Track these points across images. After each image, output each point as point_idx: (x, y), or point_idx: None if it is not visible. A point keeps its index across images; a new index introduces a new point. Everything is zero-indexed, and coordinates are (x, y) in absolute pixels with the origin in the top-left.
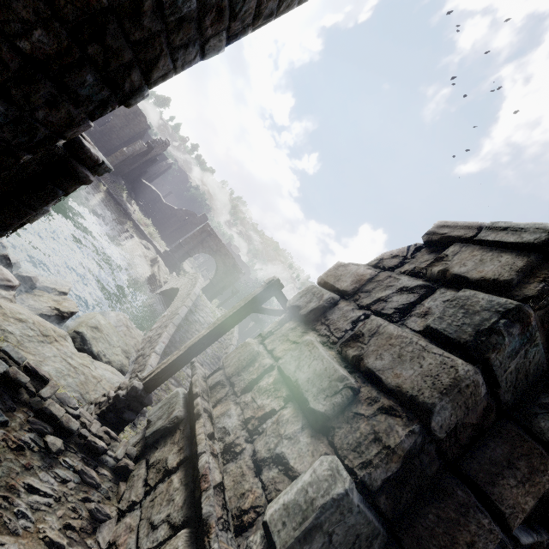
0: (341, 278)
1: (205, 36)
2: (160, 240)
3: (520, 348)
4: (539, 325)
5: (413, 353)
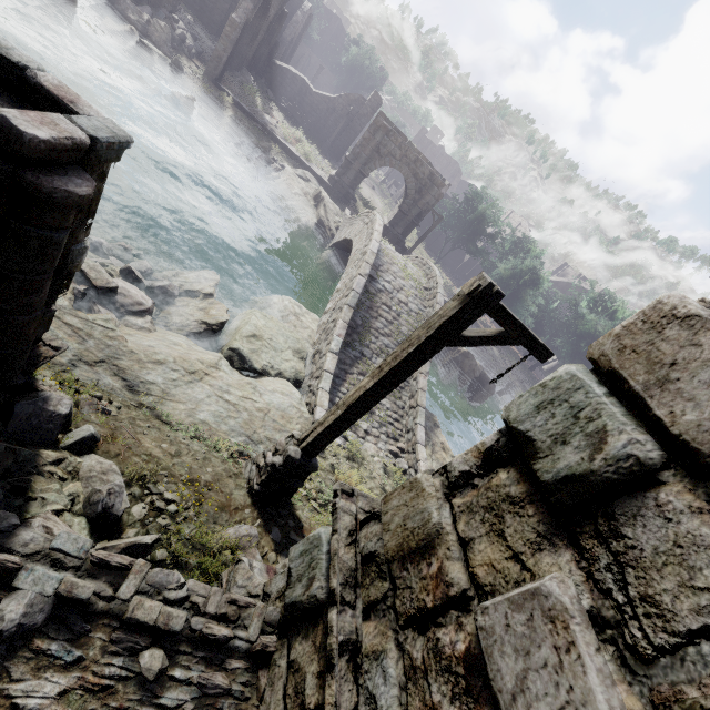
0: (675, 378)
1: None
2: (321, 160)
3: None
4: None
5: None
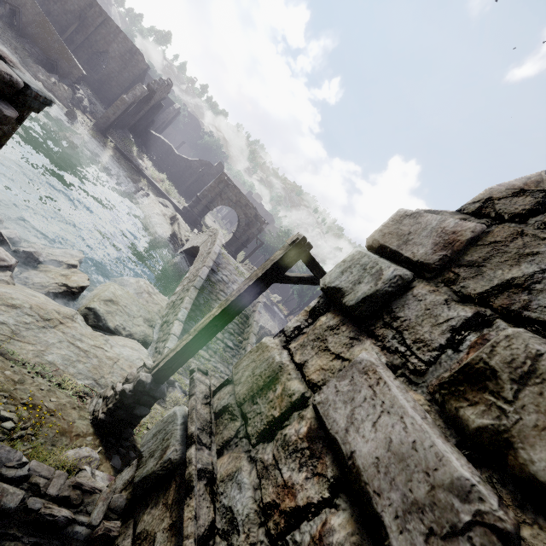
0: (411, 238)
1: None
2: (178, 196)
3: None
4: None
5: None
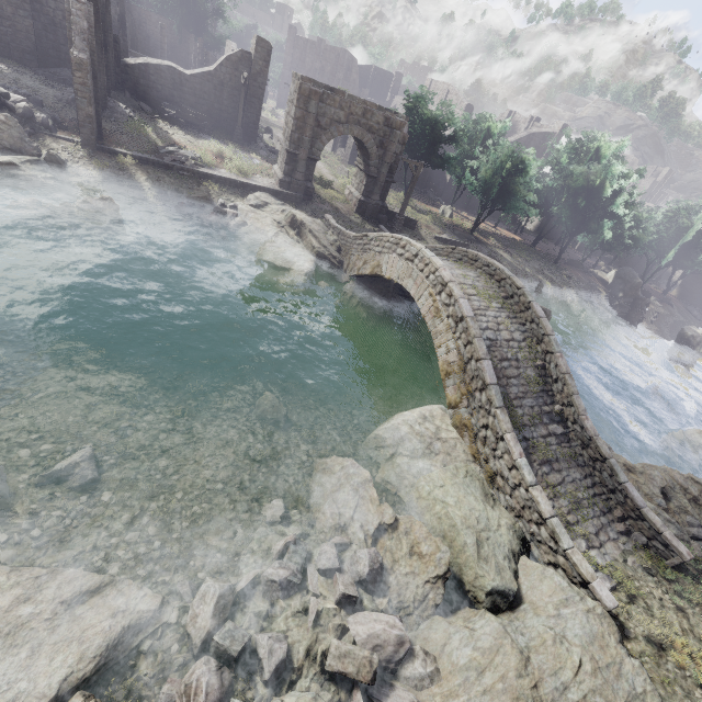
0: None
1: None
2: (249, 158)
3: None
4: None
5: None
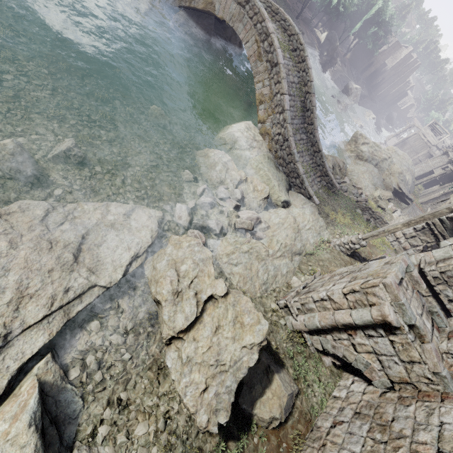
0: None
1: None
2: None
3: None
4: None
5: None
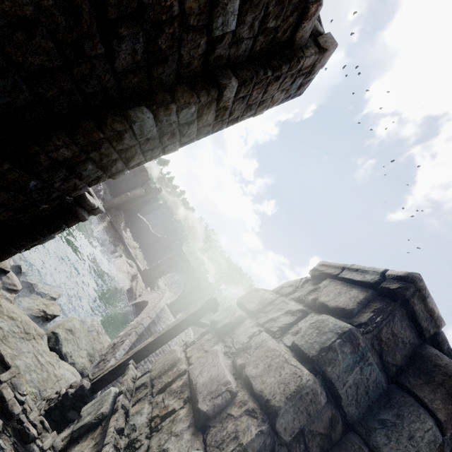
0: (252, 300)
1: (165, 144)
2: (143, 260)
3: (354, 365)
4: (370, 347)
5: (278, 364)
